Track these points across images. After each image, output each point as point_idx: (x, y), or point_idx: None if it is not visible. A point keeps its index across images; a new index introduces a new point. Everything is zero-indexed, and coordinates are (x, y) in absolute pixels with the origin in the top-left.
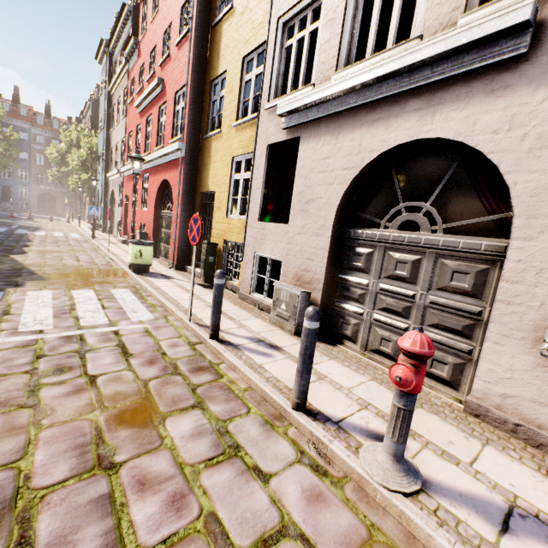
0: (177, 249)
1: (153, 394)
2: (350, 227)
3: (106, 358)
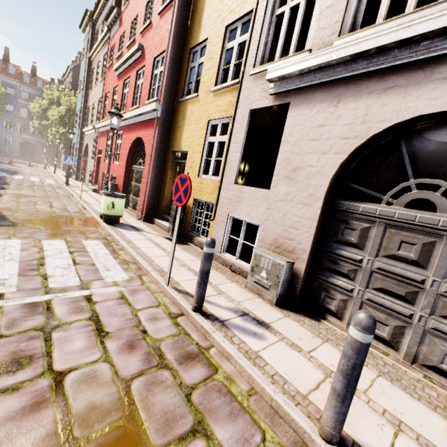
0: (146, 202)
1: (139, 407)
2: (342, 199)
3: (77, 339)
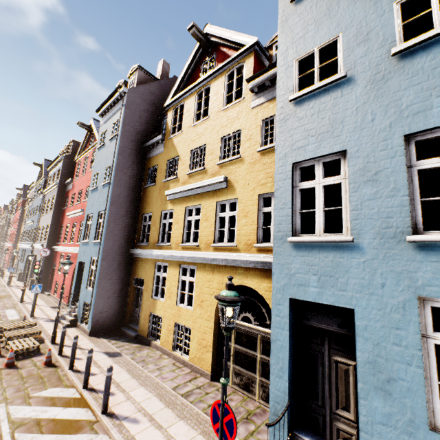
0: (9, 265)
1: None
2: None
3: None
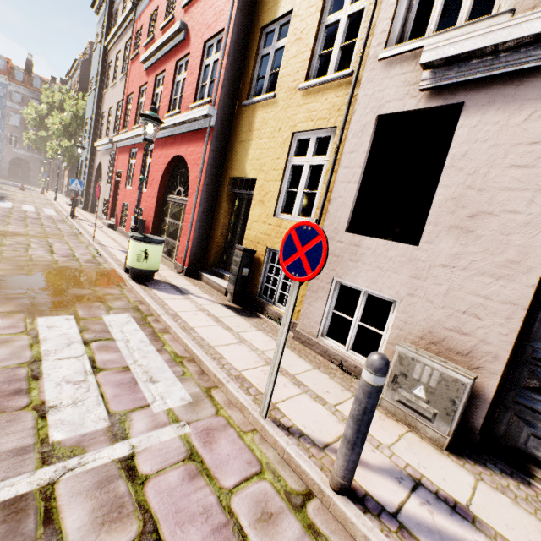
0: (190, 249)
1: None
2: None
3: None
